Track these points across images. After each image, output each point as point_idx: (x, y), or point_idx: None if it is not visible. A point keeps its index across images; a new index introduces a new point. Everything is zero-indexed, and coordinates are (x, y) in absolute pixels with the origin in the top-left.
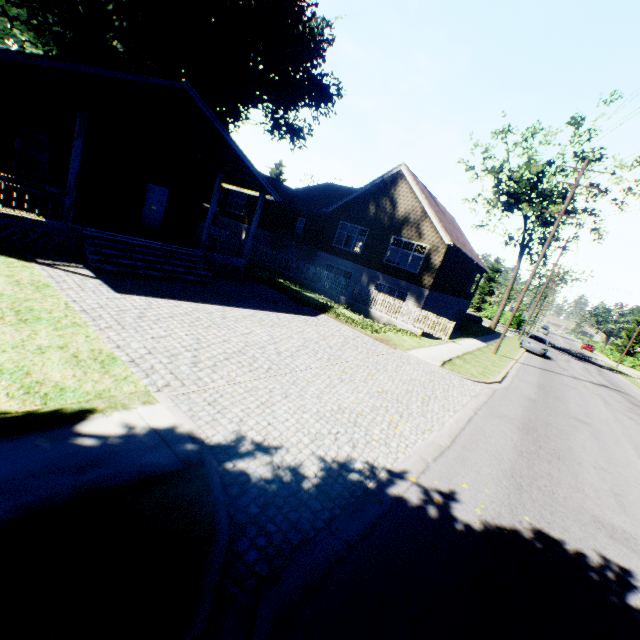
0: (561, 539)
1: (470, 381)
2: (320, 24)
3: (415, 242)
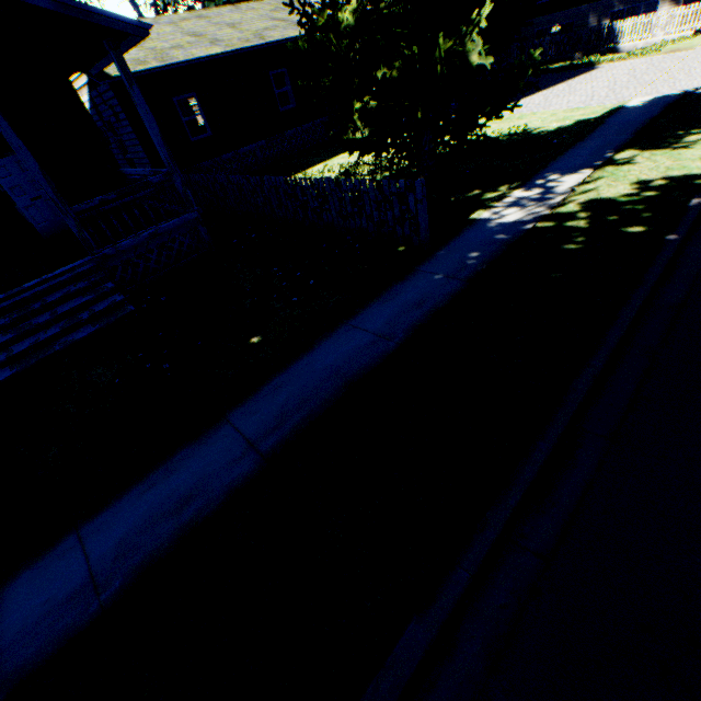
0: None
1: None
2: None
3: None
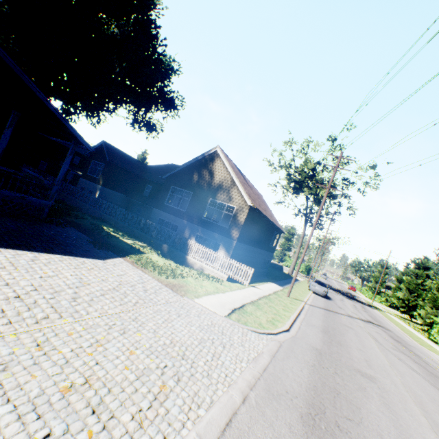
0: None
1: (256, 333)
2: (169, 58)
3: (226, 203)
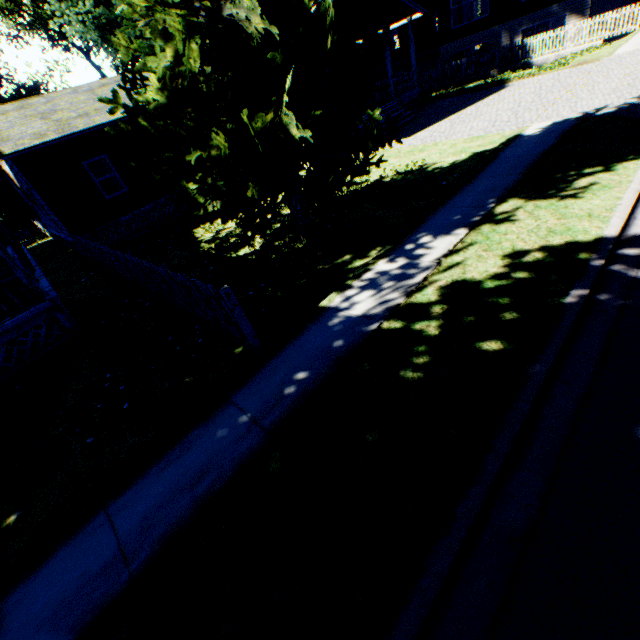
0: None
1: None
2: None
3: None
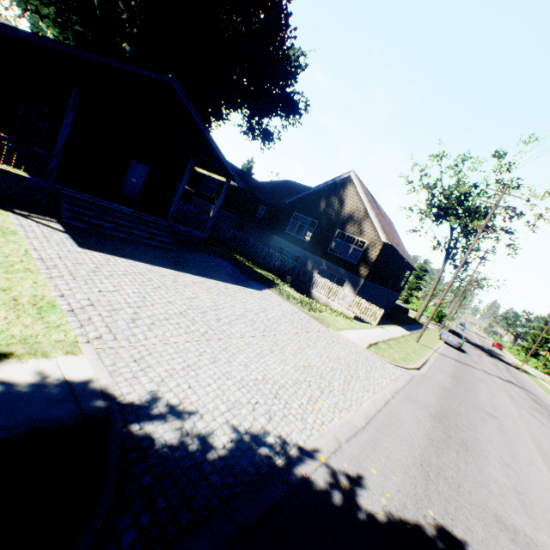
0: (464, 539)
1: (392, 365)
2: (296, 53)
3: (356, 237)
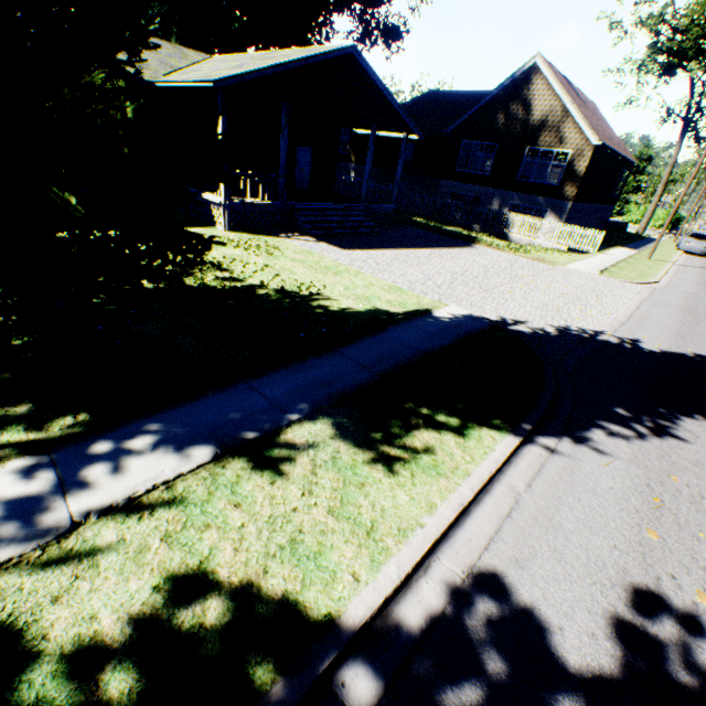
0: None
1: (629, 284)
2: None
3: (554, 150)
